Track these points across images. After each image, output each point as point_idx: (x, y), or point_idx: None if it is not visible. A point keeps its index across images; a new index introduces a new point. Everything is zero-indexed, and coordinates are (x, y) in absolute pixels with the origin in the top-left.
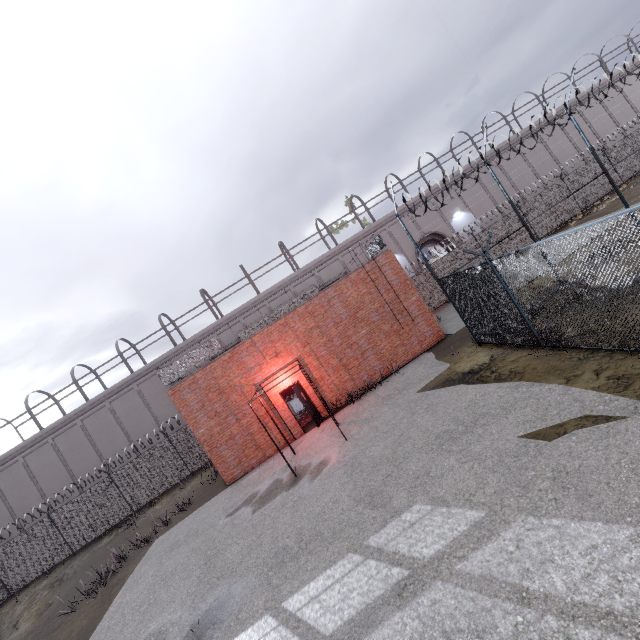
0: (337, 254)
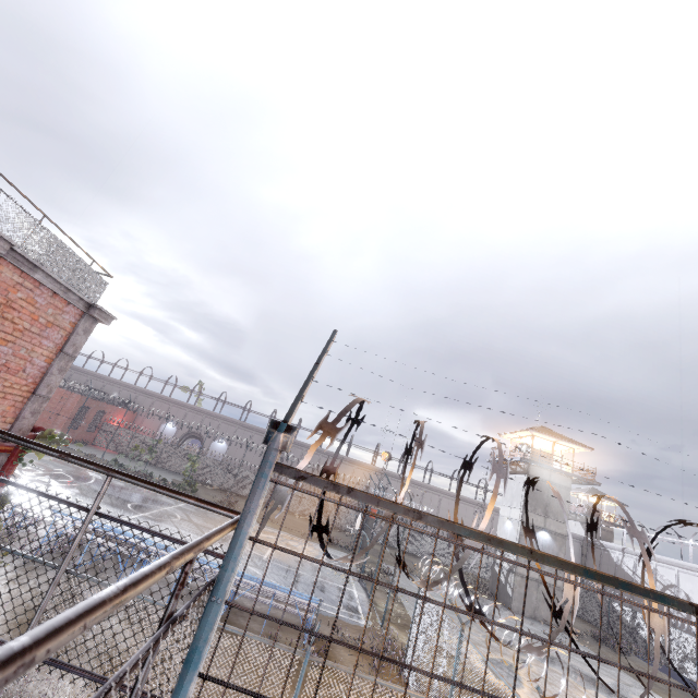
0: (156, 397)
